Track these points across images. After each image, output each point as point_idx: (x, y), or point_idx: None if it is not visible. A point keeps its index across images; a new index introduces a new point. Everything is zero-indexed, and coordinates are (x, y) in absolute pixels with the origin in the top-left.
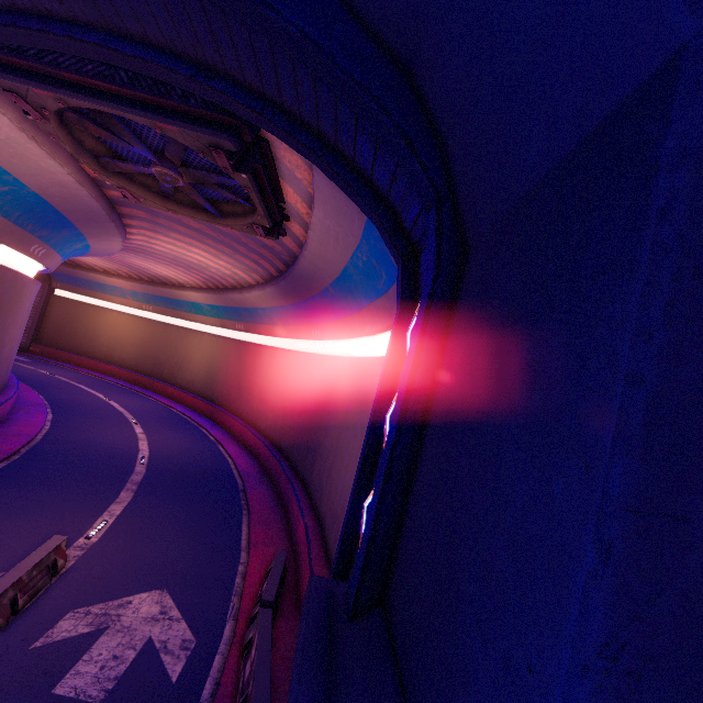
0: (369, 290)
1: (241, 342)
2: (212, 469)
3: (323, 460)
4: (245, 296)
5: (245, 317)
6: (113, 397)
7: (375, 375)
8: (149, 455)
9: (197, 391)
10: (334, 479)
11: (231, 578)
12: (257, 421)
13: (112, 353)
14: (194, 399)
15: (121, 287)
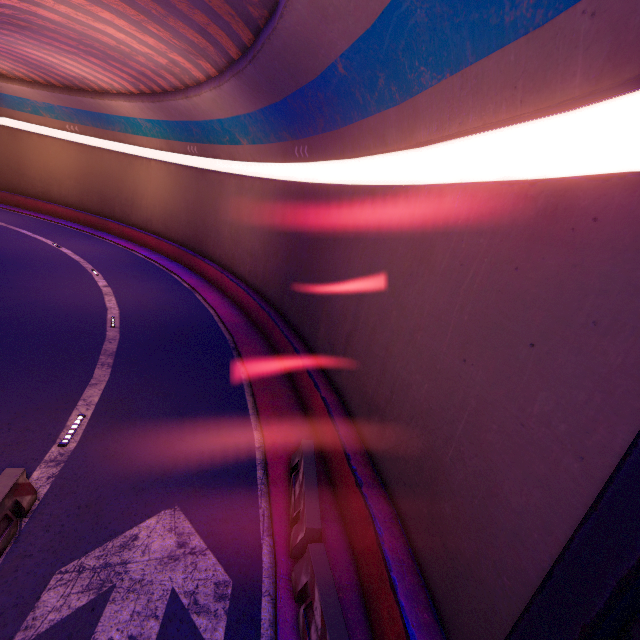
0: (458, 40)
1: (197, 170)
2: (195, 325)
3: (333, 323)
4: (193, 101)
5: (197, 136)
6: (64, 242)
7: (448, 216)
8: (120, 314)
9: (157, 232)
10: (359, 352)
11: (250, 472)
12: (233, 265)
13: (49, 189)
14: (157, 240)
15: (28, 98)
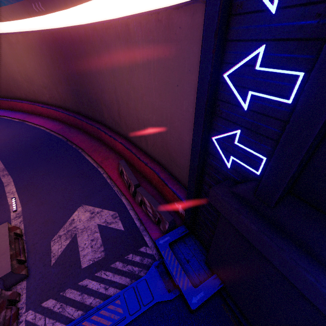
0: None
1: None
2: (38, 138)
3: (109, 108)
4: None
5: None
6: None
7: (134, 36)
8: None
9: None
10: (126, 116)
11: (105, 182)
12: (37, 97)
13: None
14: None
15: None
